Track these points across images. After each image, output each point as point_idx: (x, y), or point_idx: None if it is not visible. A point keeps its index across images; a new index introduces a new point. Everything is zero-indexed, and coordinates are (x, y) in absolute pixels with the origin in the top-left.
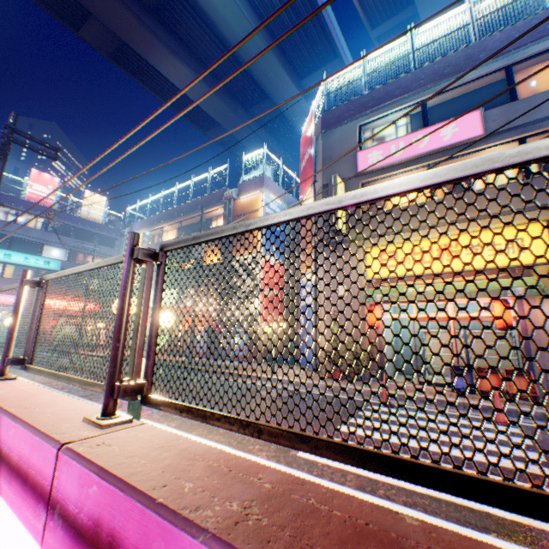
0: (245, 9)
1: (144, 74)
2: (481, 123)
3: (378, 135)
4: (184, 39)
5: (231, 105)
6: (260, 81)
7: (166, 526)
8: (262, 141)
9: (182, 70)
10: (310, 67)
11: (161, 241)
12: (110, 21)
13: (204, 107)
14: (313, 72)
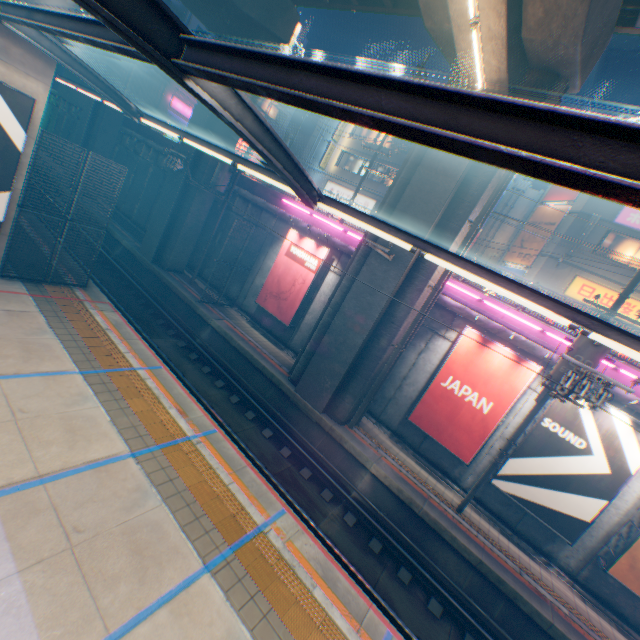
0: None
1: None
2: None
3: None
4: None
5: None
6: None
7: (627, 367)
8: None
9: None
10: None
11: (370, 140)
12: None
13: None
14: None
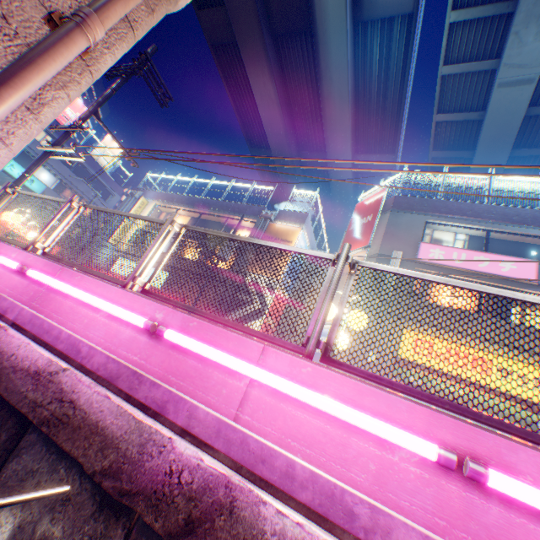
0: (351, 79)
1: (232, 74)
2: (536, 272)
3: (439, 237)
4: (285, 70)
5: (290, 140)
6: (327, 137)
7: None
8: (297, 181)
9: (269, 91)
10: (370, 149)
11: None
12: (237, 20)
13: (267, 129)
14: (369, 153)
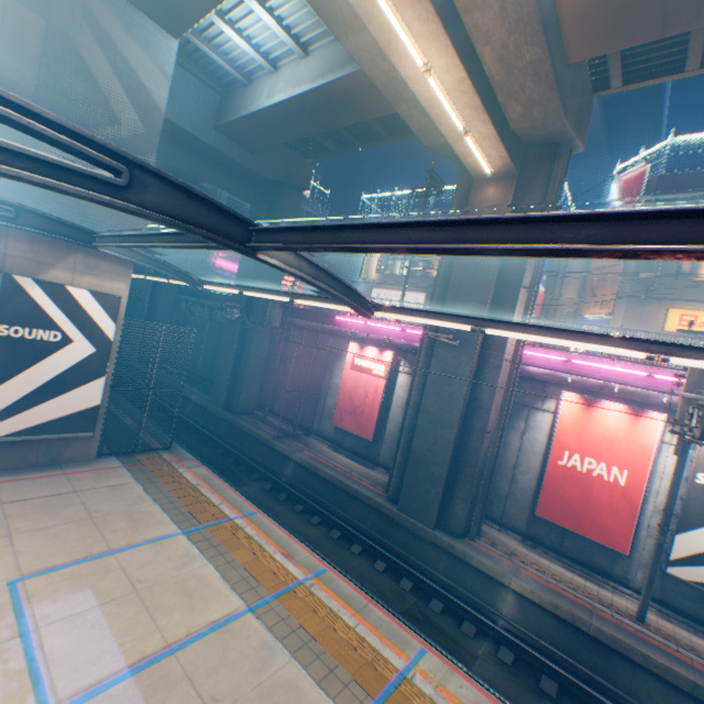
0: None
1: None
2: None
3: None
4: None
5: None
6: None
7: None
8: None
9: None
10: None
11: None
12: None
13: None
14: None
